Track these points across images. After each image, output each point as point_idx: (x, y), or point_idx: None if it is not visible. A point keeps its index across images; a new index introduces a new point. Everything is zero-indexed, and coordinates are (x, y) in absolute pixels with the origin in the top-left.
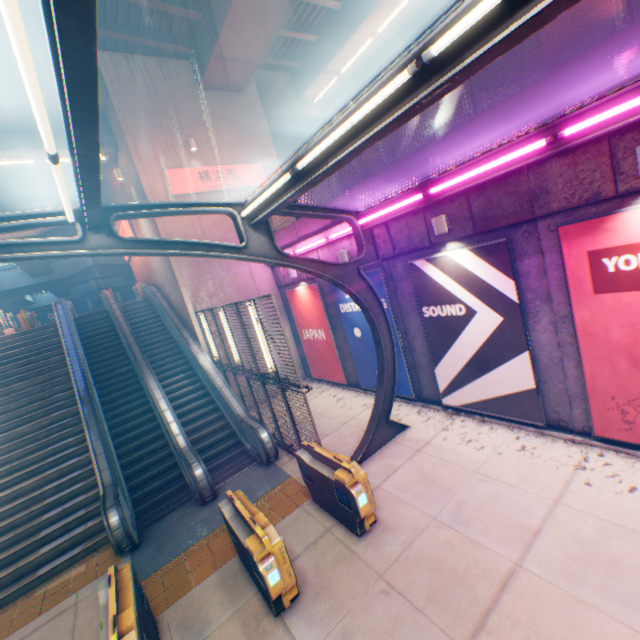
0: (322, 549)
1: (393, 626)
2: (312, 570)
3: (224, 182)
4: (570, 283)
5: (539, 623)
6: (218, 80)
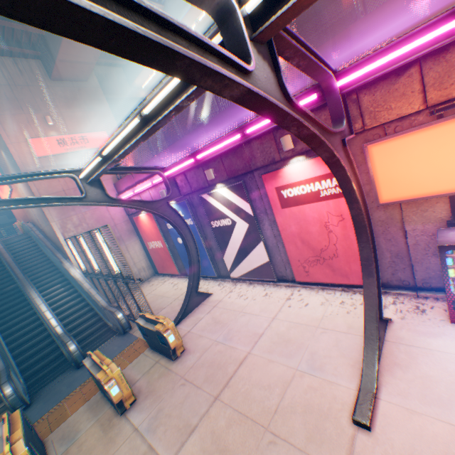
0: (152, 373)
1: (185, 399)
2: (145, 385)
3: (78, 145)
4: (272, 204)
5: (252, 376)
6: (65, 74)
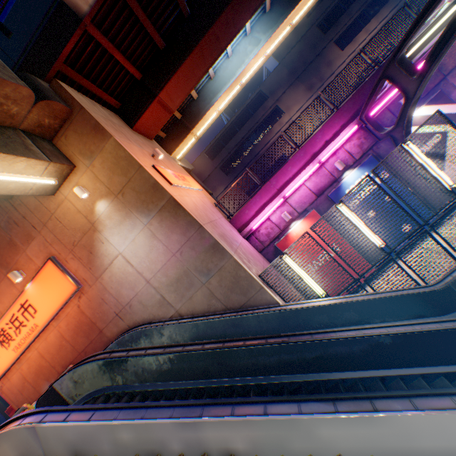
0: None
1: None
2: None
3: (186, 182)
4: None
5: None
6: (147, 123)
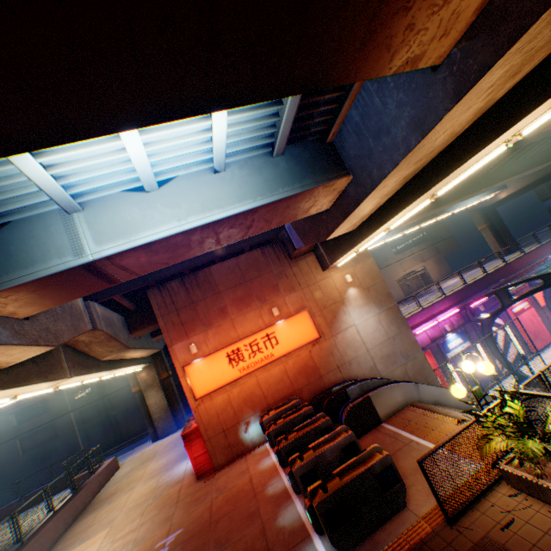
0: None
1: None
2: None
3: None
4: (509, 316)
5: None
6: None
